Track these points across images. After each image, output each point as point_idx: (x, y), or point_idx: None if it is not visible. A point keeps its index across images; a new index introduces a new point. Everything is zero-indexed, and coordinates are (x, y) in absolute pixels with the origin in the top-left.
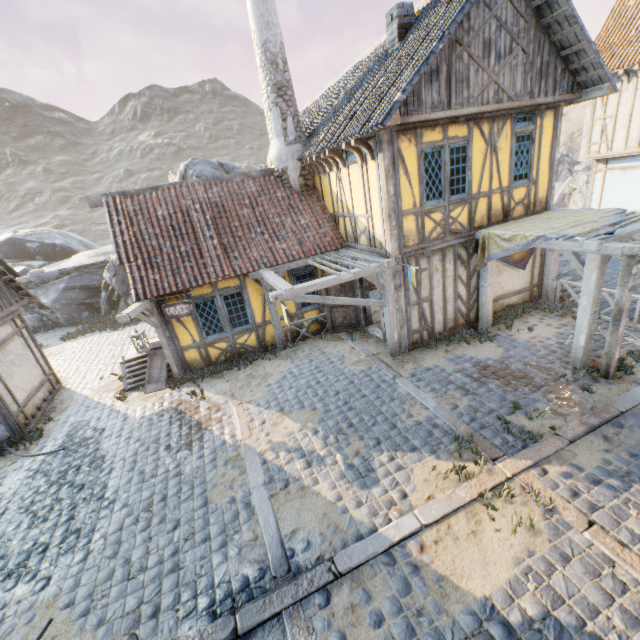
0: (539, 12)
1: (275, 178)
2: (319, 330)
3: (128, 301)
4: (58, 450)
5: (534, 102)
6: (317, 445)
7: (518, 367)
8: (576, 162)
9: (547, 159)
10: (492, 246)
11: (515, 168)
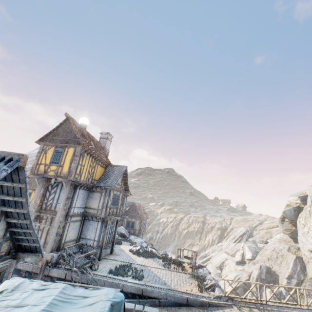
0: None
1: None
2: None
3: None
4: None
5: None
6: None
7: None
8: (251, 236)
9: None
10: None
11: None
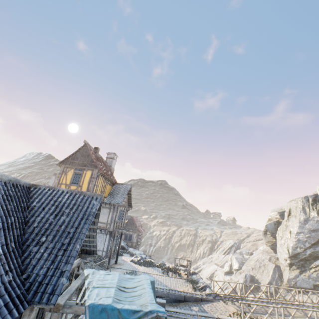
0: None
1: None
2: None
3: None
4: None
5: None
6: None
7: None
8: (239, 248)
9: None
10: None
11: None
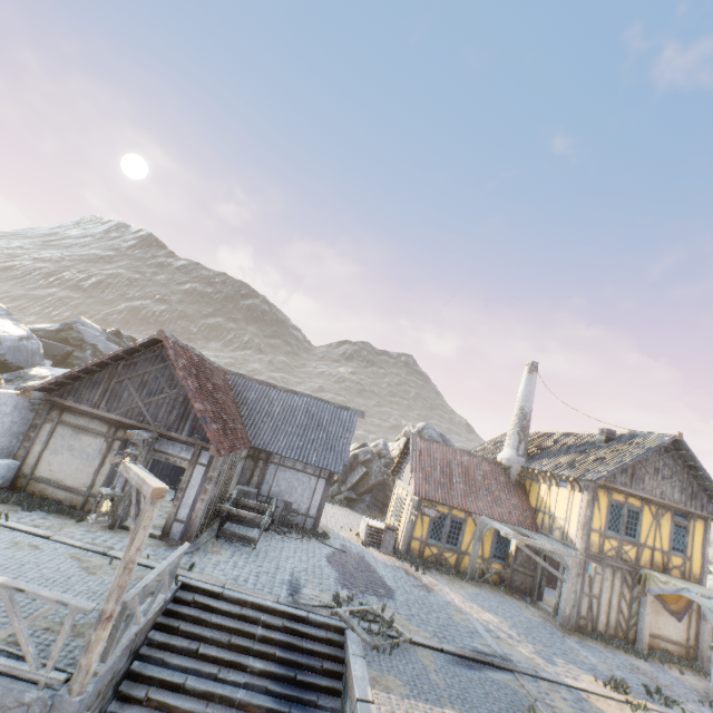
0: (689, 467)
1: (501, 468)
2: (497, 582)
3: (342, 487)
4: (343, 550)
5: (687, 509)
6: (513, 633)
7: (665, 681)
8: None
9: (699, 548)
10: (651, 582)
11: (673, 541)
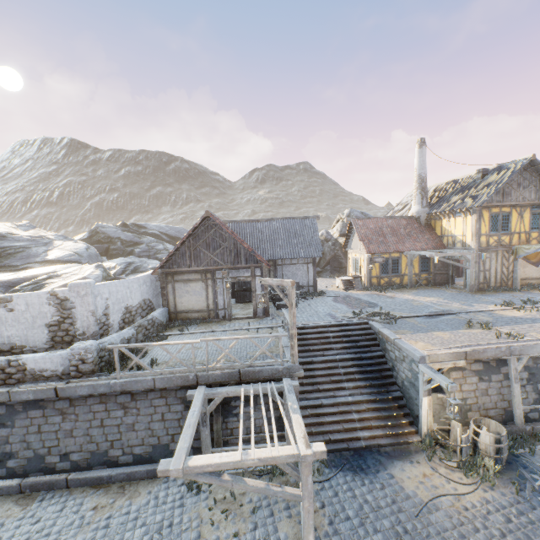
0: None
1: (413, 219)
2: (426, 284)
3: None
4: (338, 296)
5: (539, 202)
6: (446, 301)
7: (531, 296)
8: None
9: None
10: (520, 252)
11: (531, 225)
